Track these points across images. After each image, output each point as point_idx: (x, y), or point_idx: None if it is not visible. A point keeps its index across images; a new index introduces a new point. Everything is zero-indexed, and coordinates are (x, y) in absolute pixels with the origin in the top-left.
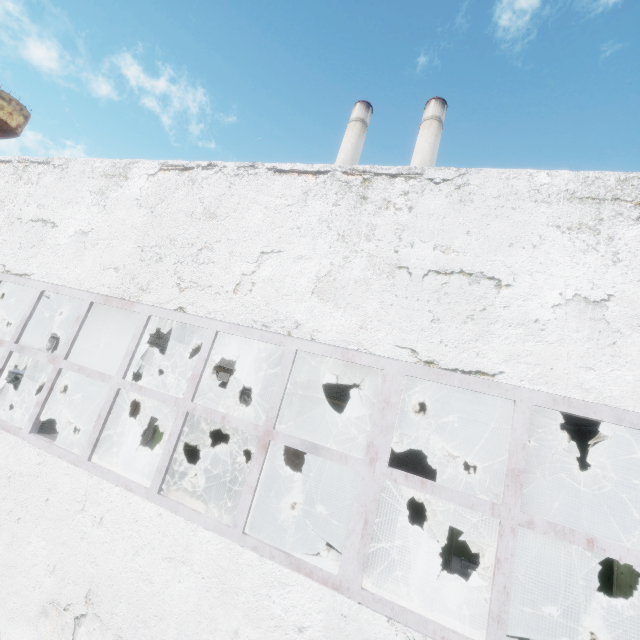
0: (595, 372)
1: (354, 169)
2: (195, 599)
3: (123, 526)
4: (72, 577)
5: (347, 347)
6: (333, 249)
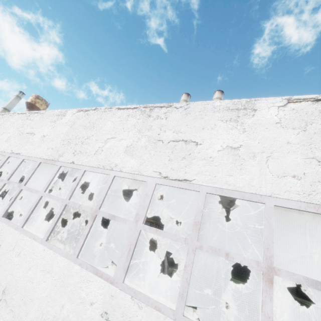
0: (233, 177)
1: (147, 106)
2: (49, 290)
3: (27, 256)
4: (0, 281)
5: (134, 173)
6: (135, 135)
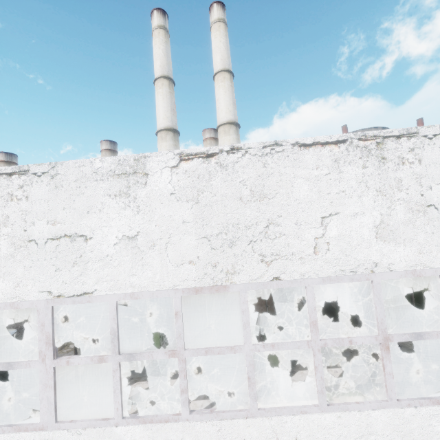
0: None
1: (366, 135)
2: None
3: (316, 435)
4: None
5: (416, 269)
6: (377, 203)
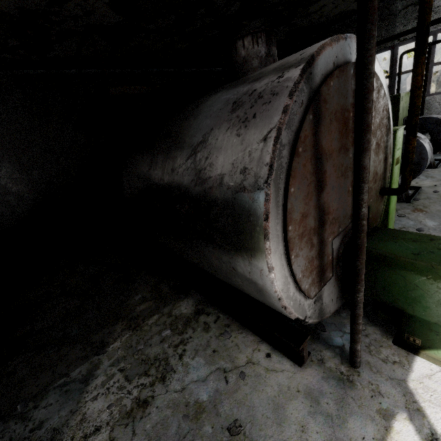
0: None
1: None
2: None
3: None
4: None
5: None
6: None
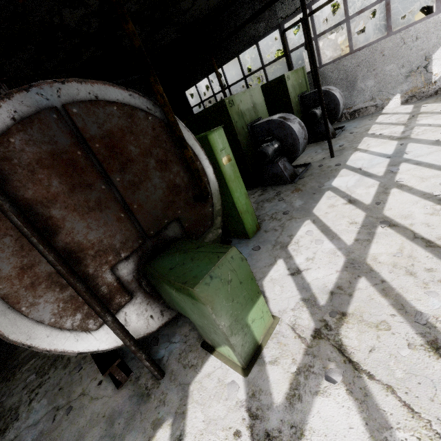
0: None
1: None
2: None
3: None
4: None
5: None
6: None
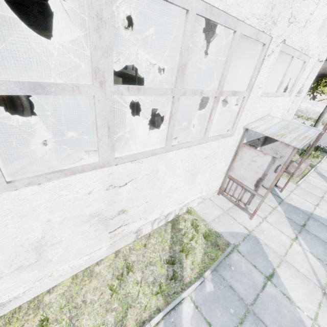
0: None
1: None
2: None
3: None
4: None
5: None
6: None
